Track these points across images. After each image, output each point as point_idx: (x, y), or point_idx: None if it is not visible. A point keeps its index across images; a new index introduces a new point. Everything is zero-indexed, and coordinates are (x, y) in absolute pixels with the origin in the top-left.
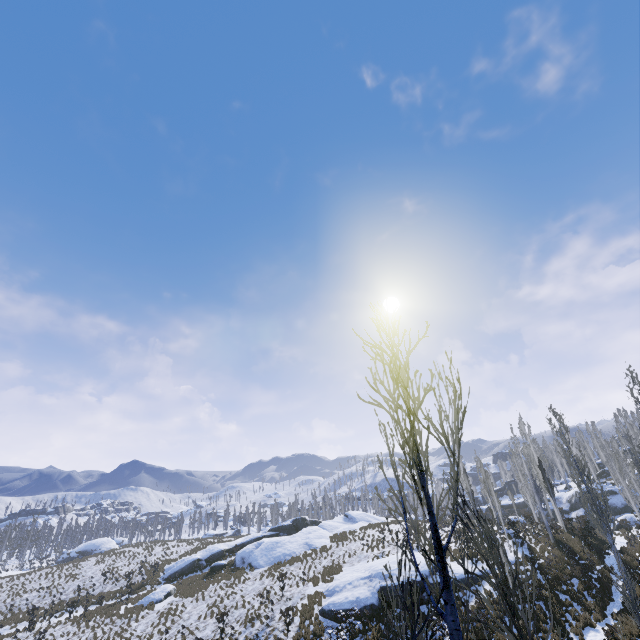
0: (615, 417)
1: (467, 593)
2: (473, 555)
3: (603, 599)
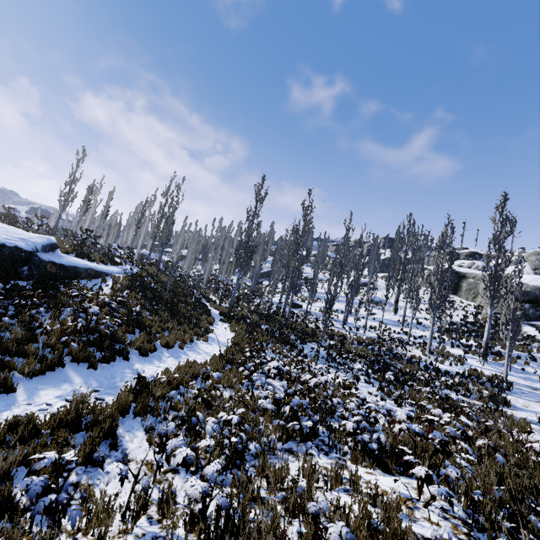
0: (214, 220)
1: (89, 283)
2: (85, 255)
3: (209, 310)
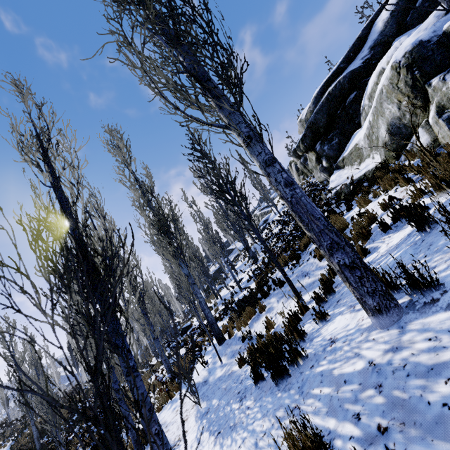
0: None
1: None
2: None
3: None
